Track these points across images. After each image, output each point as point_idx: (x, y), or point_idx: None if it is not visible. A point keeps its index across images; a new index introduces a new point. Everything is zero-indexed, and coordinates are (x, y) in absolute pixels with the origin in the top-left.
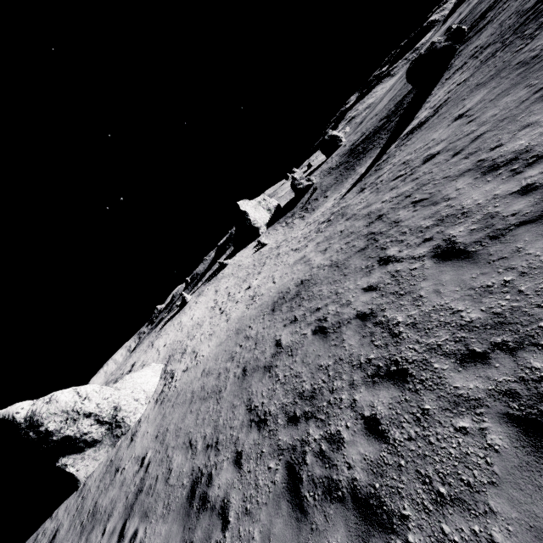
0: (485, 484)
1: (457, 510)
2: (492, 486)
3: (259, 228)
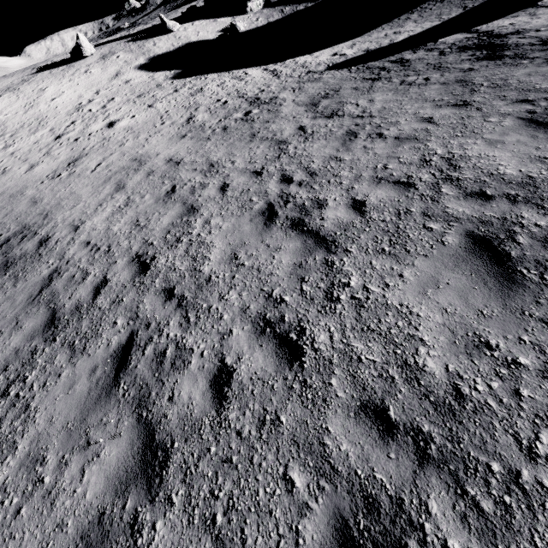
0: None
1: None
2: None
3: None
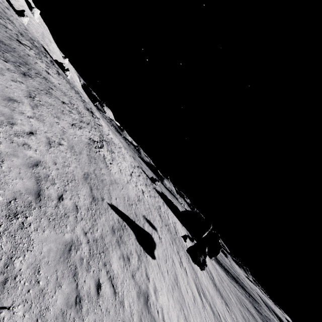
0: None
1: None
2: None
3: None
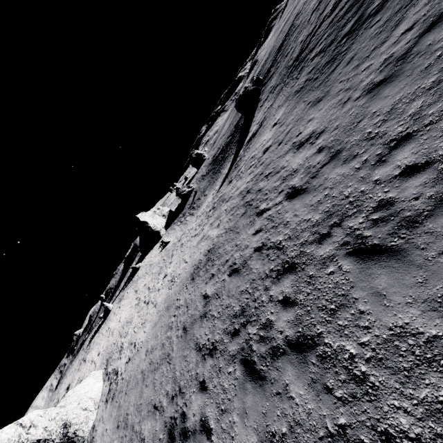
0: (349, 290)
1: (342, 310)
2: (352, 288)
3: (159, 231)
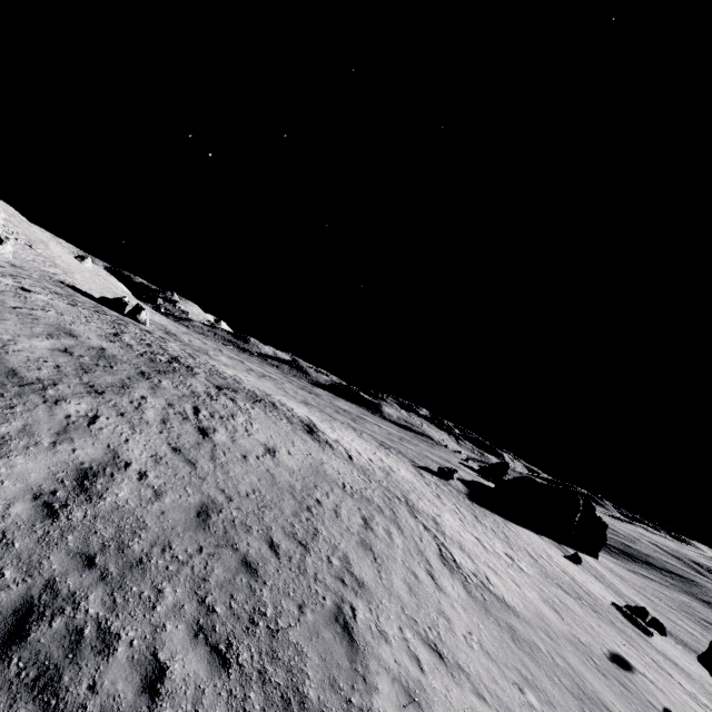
0: None
1: None
2: None
3: None
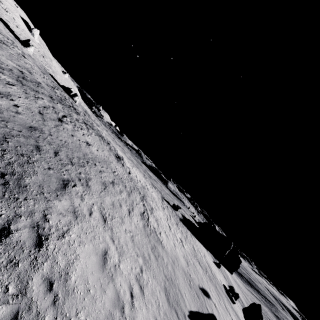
0: None
1: None
2: None
3: None
